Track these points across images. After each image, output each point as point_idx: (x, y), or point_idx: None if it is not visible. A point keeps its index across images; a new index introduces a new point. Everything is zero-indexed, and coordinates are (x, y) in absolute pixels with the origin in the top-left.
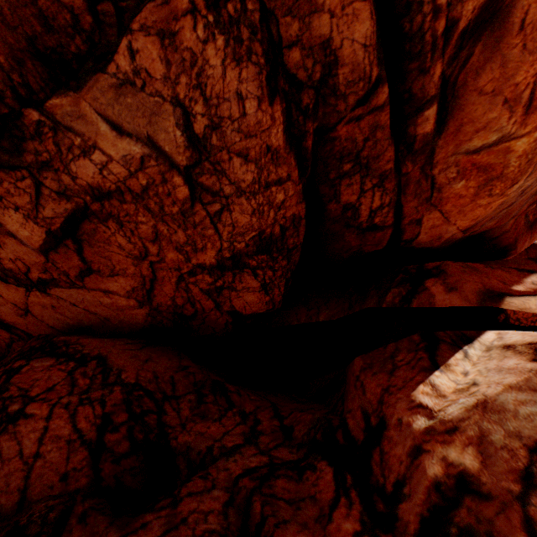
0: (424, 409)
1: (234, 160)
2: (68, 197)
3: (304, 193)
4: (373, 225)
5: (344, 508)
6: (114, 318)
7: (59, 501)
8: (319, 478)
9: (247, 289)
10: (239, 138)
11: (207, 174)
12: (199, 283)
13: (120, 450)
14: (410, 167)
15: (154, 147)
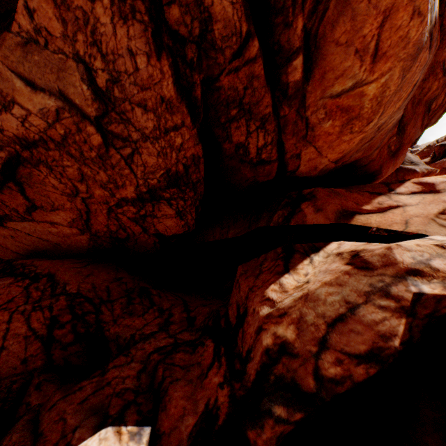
0: (270, 301)
1: (136, 110)
2: (0, 147)
3: (199, 136)
4: (262, 160)
5: (216, 369)
6: (63, 243)
7: (20, 377)
8: (205, 351)
9: (166, 216)
10: (137, 90)
11: (115, 123)
12: (126, 213)
13: (67, 341)
14: (287, 110)
15: (66, 100)
